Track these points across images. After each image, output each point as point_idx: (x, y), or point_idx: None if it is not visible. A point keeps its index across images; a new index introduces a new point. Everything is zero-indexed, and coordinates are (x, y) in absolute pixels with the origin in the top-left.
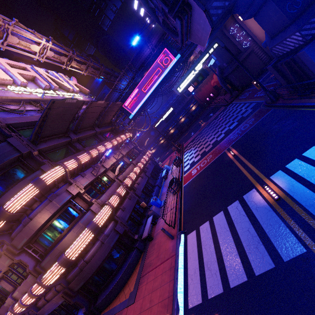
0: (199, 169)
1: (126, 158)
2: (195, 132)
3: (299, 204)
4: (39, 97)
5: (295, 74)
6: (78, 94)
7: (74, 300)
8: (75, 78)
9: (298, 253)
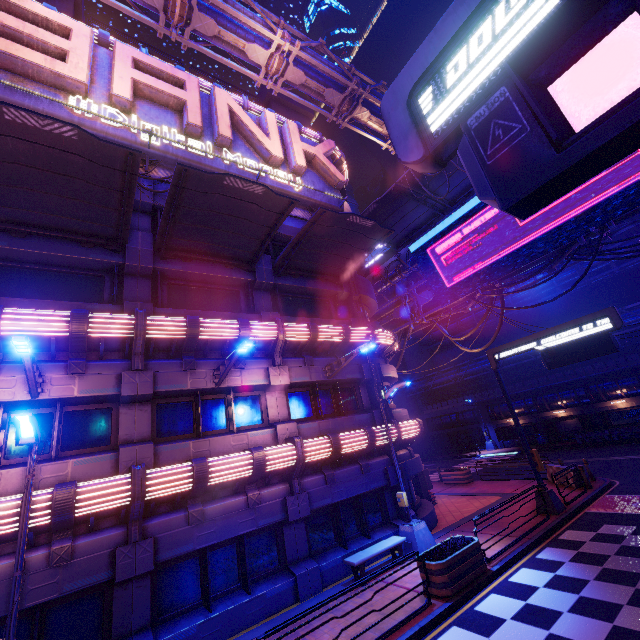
0: None
1: (283, 399)
2: None
3: None
4: (140, 140)
5: None
6: (303, 178)
7: None
8: (331, 144)
9: None
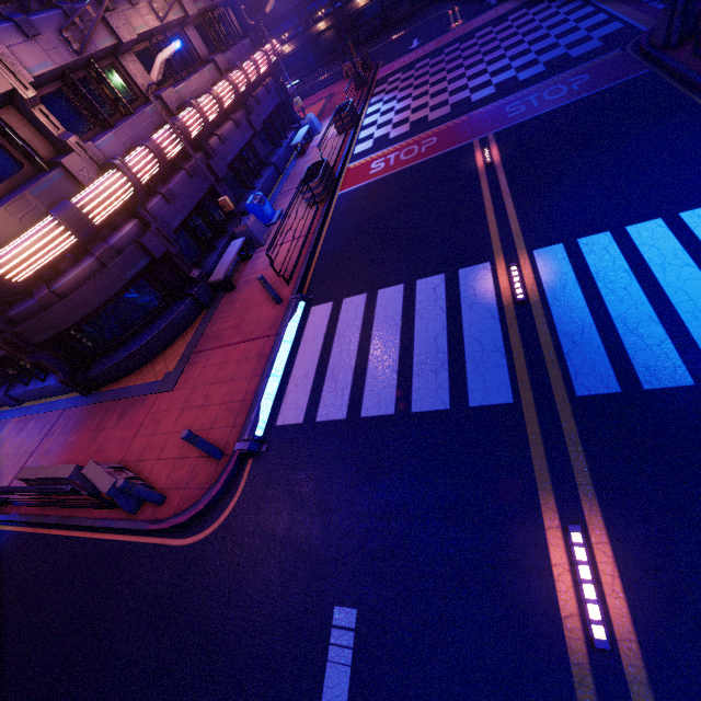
0: (392, 165)
1: (197, 34)
2: (424, 40)
3: (553, 326)
4: None
5: None
6: None
7: (32, 359)
8: None
9: (498, 402)
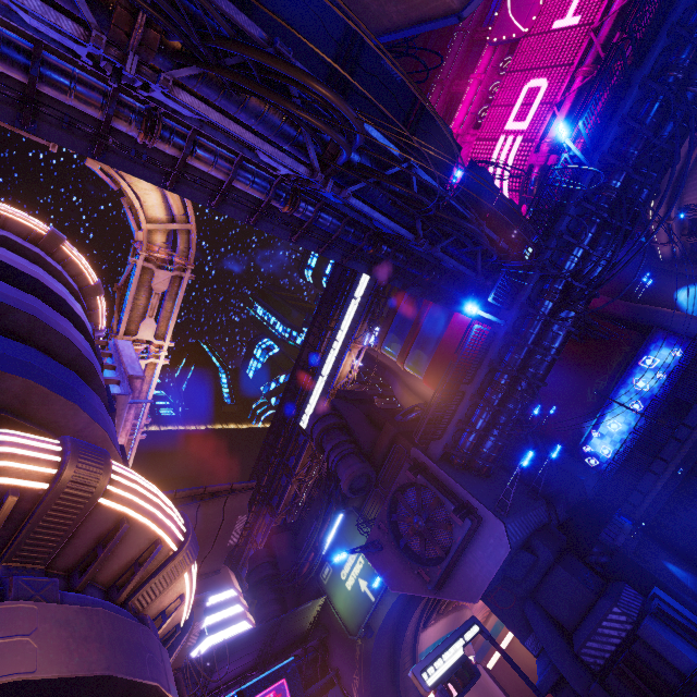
0: None
1: None
2: None
3: None
4: None
5: (654, 692)
6: None
7: None
8: None
9: None
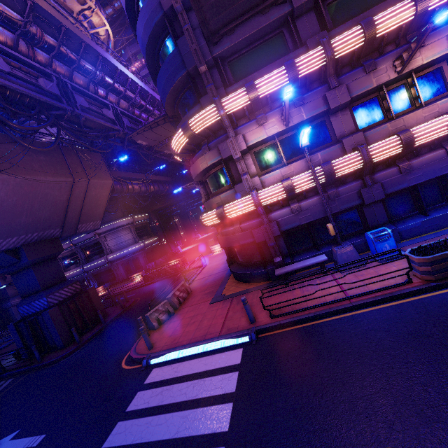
0: None
1: None
2: None
3: None
4: None
5: None
6: None
7: (221, 247)
8: None
9: None
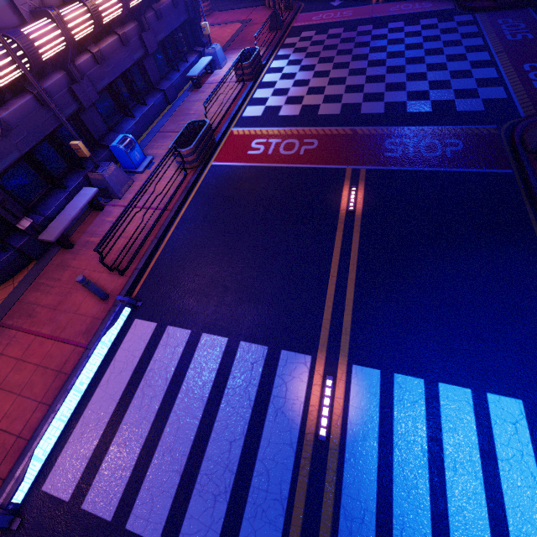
0: (270, 154)
1: None
2: (346, 2)
3: (339, 493)
4: None
5: None
6: None
7: None
8: None
9: None
